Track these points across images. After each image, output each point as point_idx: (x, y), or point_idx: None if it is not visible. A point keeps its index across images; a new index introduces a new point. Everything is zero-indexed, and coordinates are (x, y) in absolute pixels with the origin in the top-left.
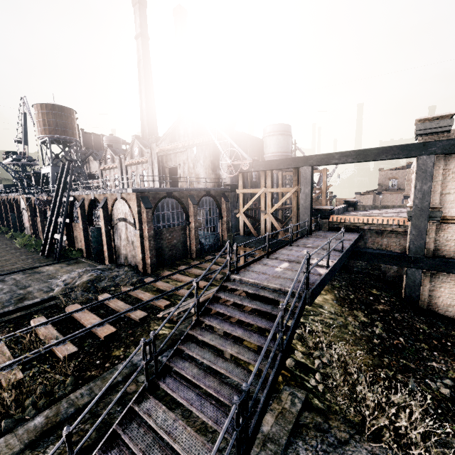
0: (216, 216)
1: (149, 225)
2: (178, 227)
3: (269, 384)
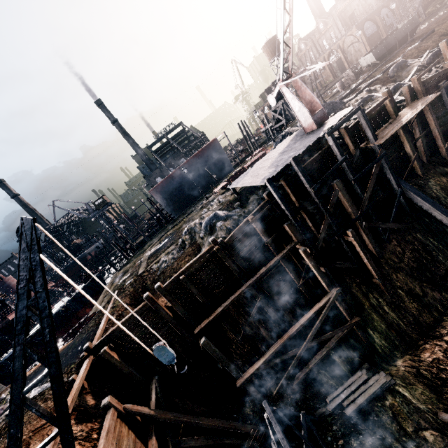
0: (391, 16)
1: (364, 36)
2: (375, 33)
3: (417, 6)
